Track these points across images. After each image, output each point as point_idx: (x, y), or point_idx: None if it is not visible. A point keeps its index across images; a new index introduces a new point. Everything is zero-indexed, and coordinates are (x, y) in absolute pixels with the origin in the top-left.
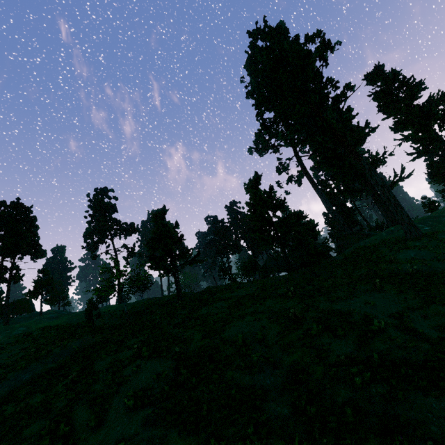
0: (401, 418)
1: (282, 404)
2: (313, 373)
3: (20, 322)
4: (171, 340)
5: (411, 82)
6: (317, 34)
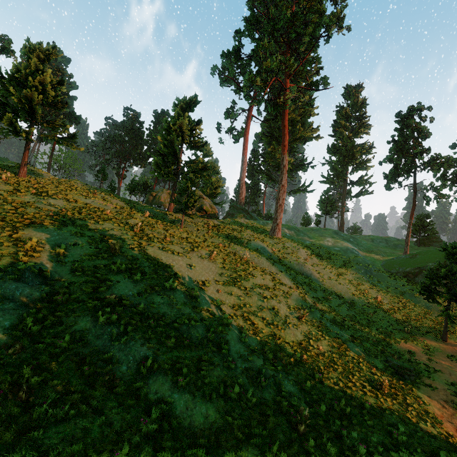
0: (107, 355)
1: (11, 316)
2: (76, 300)
3: None
4: None
5: (365, 120)
6: None
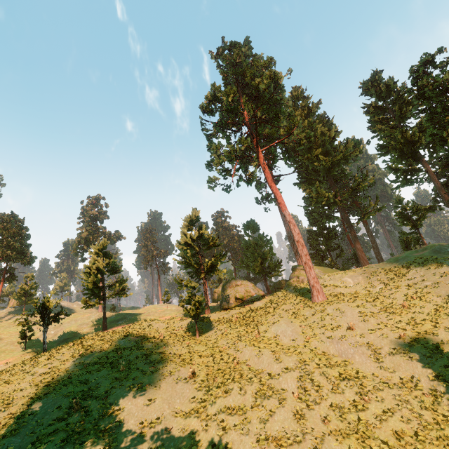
0: None
1: None
2: None
3: (12, 316)
4: (2, 400)
5: (405, 96)
6: (267, 61)
